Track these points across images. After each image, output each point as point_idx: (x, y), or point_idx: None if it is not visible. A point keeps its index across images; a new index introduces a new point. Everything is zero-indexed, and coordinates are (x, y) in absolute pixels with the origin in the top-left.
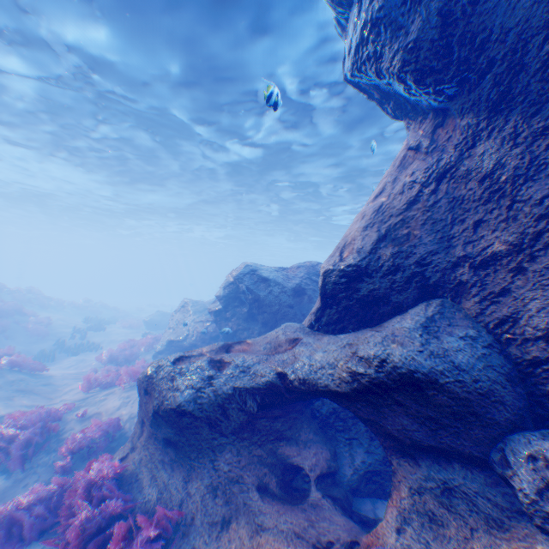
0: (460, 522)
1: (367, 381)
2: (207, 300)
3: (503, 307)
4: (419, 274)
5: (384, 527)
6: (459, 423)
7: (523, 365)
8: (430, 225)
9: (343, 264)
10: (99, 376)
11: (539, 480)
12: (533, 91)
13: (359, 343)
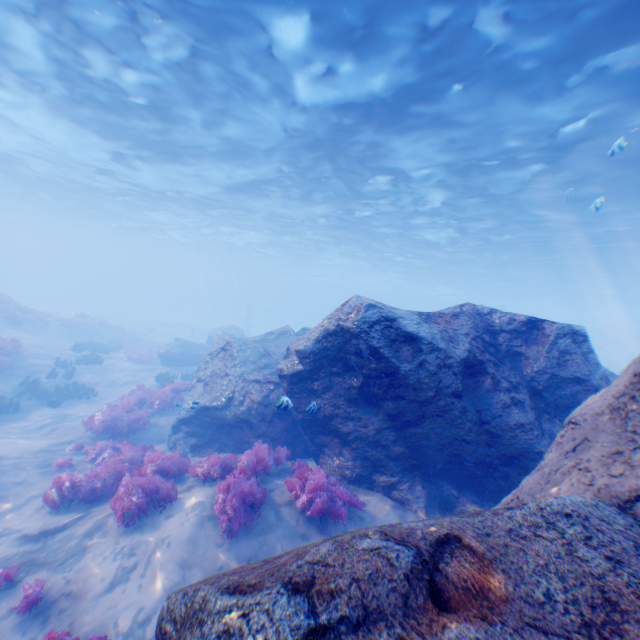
0: None
1: None
2: (255, 338)
3: None
4: None
5: None
6: None
7: None
8: None
9: None
10: (80, 479)
11: None
12: None
13: None
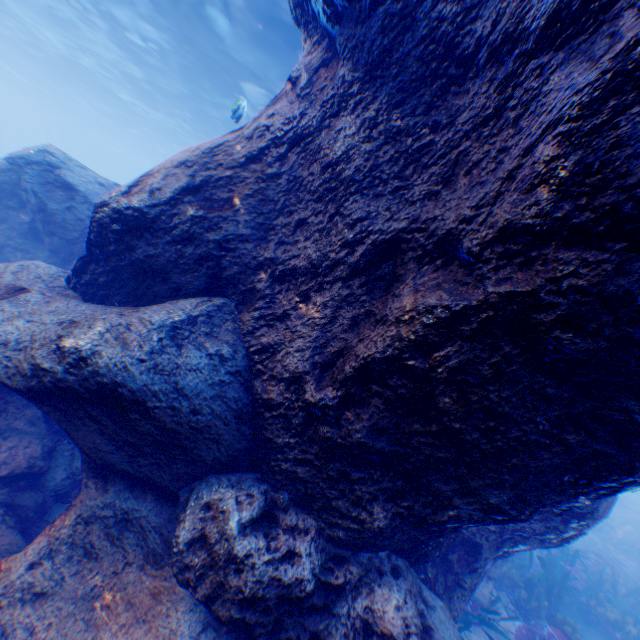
0: (121, 557)
1: (52, 382)
2: None
3: (275, 335)
4: (217, 259)
5: (18, 562)
6: (164, 454)
7: (261, 405)
8: (258, 200)
9: (125, 203)
10: None
11: (200, 530)
12: (410, 69)
13: (81, 326)
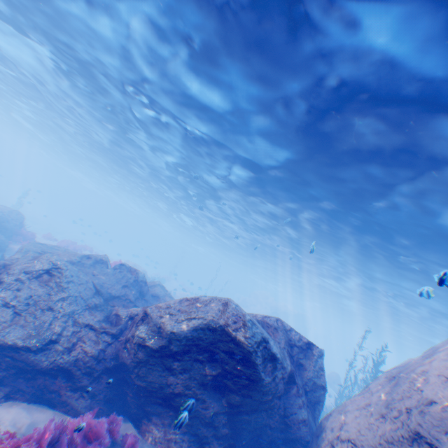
0: None
1: None
2: (72, 258)
3: None
4: None
5: None
6: None
7: None
8: None
9: None
10: None
11: None
12: None
13: None
